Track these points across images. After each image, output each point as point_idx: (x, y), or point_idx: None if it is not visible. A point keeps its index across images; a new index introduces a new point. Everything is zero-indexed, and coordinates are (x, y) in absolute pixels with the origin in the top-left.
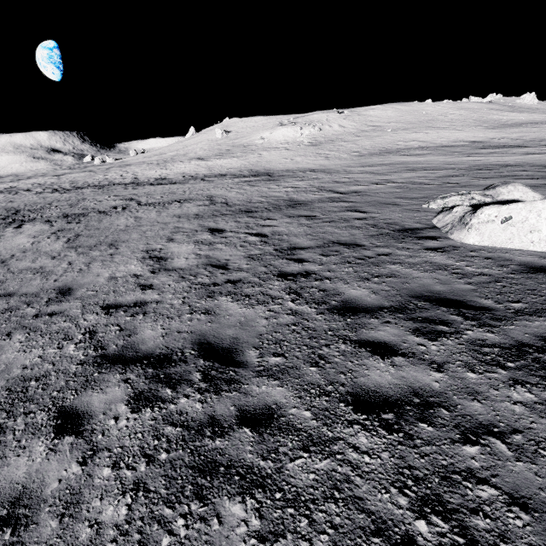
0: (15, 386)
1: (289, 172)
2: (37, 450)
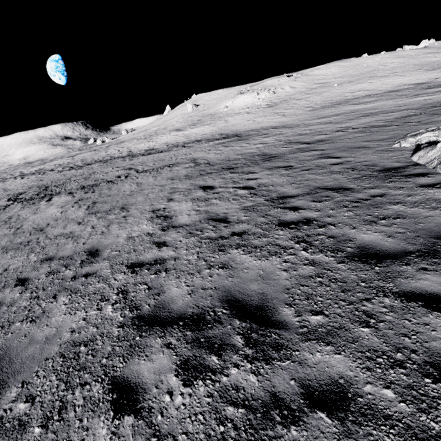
0: (68, 352)
1: (254, 131)
2: (100, 432)
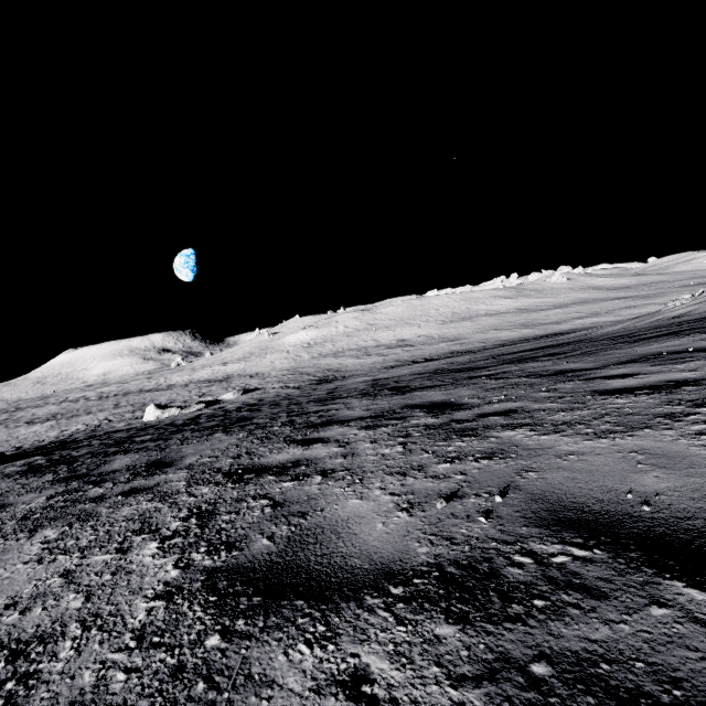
0: None
1: (239, 377)
2: None
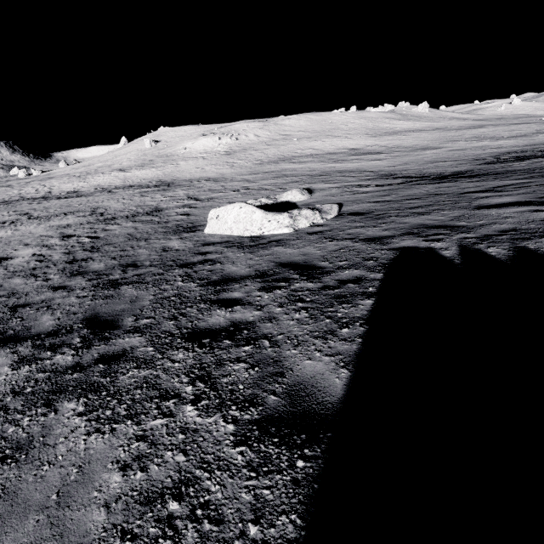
0: None
1: (188, 182)
2: None
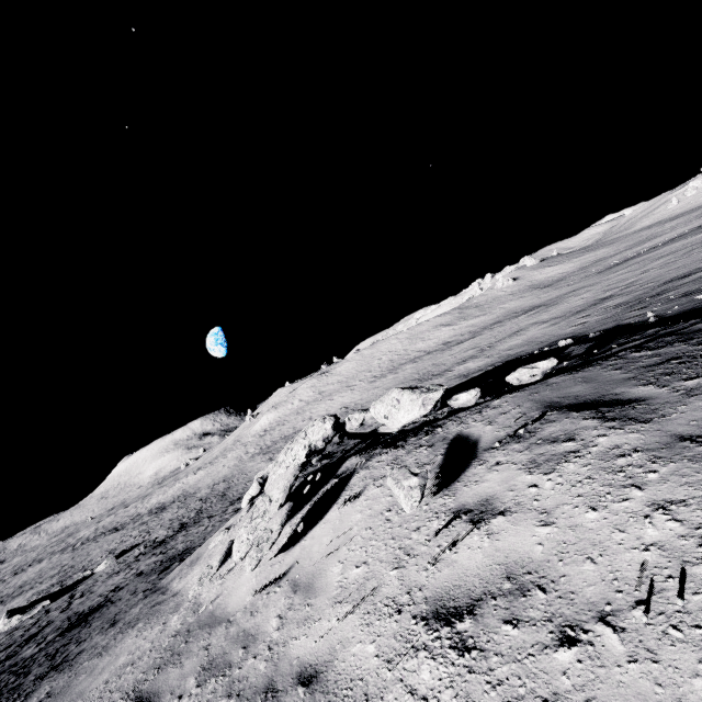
0: None
1: (177, 502)
2: None
